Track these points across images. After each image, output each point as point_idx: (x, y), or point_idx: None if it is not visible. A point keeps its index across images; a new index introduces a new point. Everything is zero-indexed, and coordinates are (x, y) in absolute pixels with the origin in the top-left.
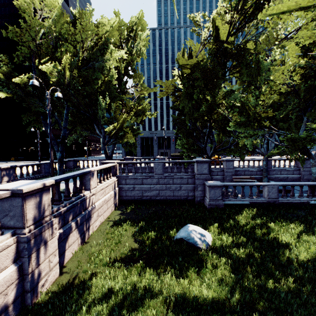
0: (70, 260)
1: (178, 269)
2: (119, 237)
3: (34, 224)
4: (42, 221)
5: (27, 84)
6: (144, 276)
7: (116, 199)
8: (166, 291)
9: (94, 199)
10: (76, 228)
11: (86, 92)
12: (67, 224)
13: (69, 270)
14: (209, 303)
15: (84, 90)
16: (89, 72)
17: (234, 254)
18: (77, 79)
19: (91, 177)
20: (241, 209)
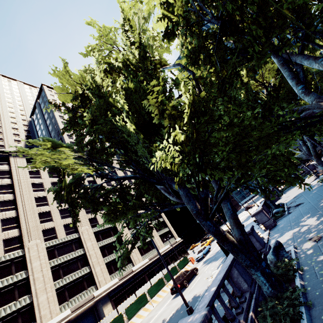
0: None
1: None
2: None
3: None
4: None
5: None
6: None
7: None
8: None
9: None
10: None
11: None
12: None
13: None
14: None
15: None
16: None
17: None
18: None
19: None
20: None
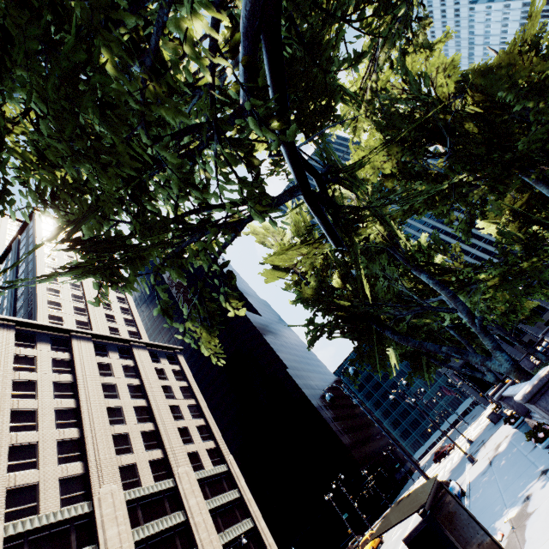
0: None
1: None
2: None
3: None
4: None
5: None
6: None
7: None
8: None
9: None
10: None
11: None
12: None
13: None
14: None
15: None
16: None
17: None
18: None
19: None
20: None
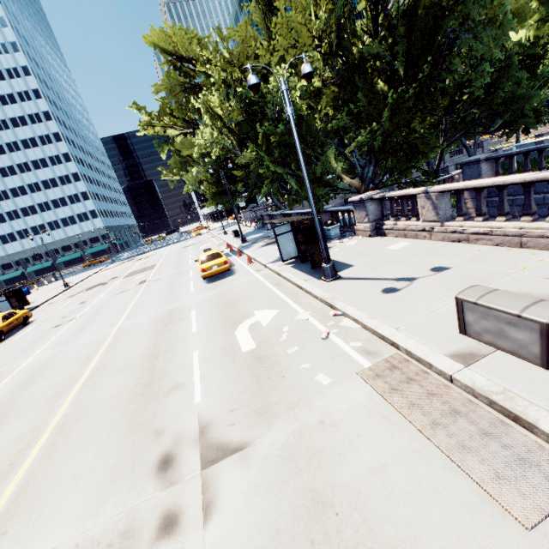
0: None
1: None
2: None
3: None
4: None
5: None
6: None
7: None
8: None
9: None
10: None
11: None
12: None
13: None
14: None
15: None
16: None
17: None
18: None
19: None
20: None
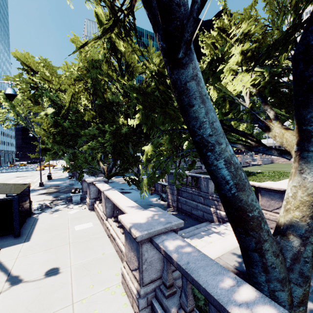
0: None
1: None
2: None
3: None
4: None
5: None
6: None
7: None
8: None
9: None
10: None
11: None
12: None
13: None
14: None
15: None
16: None
17: None
18: None
19: None
20: None
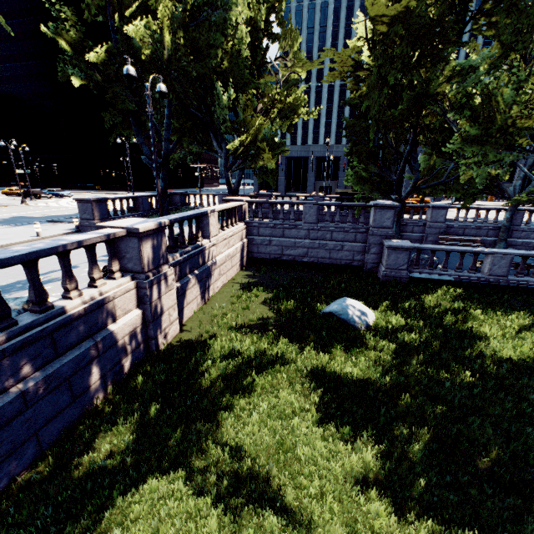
0: (190, 320)
1: (320, 345)
2: (247, 303)
3: (152, 271)
4: (160, 269)
5: (107, 61)
6: (277, 346)
7: (243, 256)
8: (302, 362)
9: (215, 251)
10: (195, 285)
11: (197, 73)
12: (184, 278)
13: (190, 329)
14: (351, 379)
15: (194, 69)
16: (202, 32)
17: (401, 338)
18: (182, 49)
19: (210, 221)
20: (436, 286)
